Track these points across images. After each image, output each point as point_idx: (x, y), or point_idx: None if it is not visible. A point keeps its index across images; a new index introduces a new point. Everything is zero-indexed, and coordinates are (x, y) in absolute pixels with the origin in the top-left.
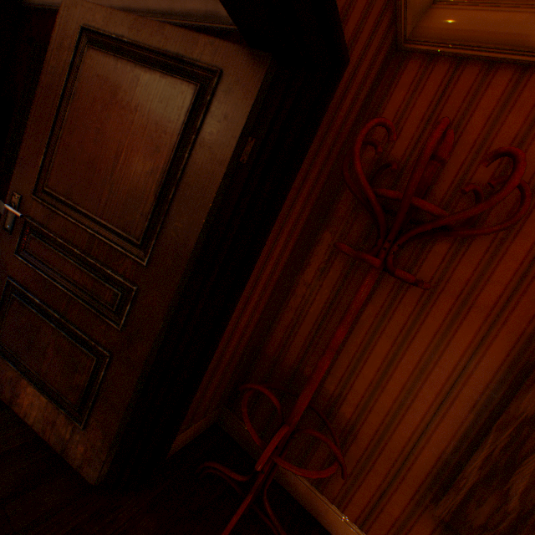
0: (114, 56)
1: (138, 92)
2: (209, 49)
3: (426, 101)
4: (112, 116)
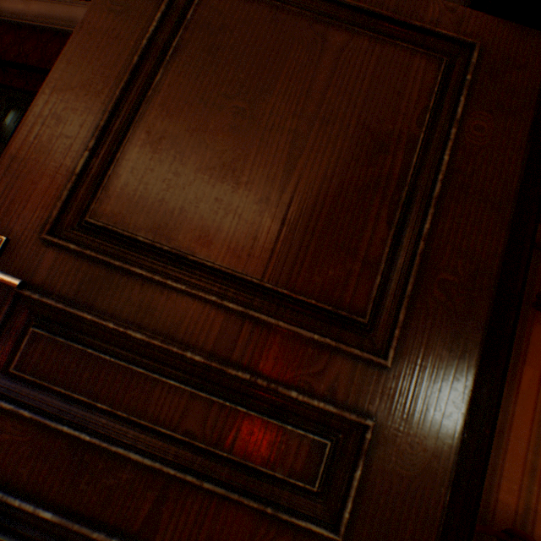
0: (267, 2)
1: (326, 58)
2: (447, 17)
3: None
4: (272, 90)
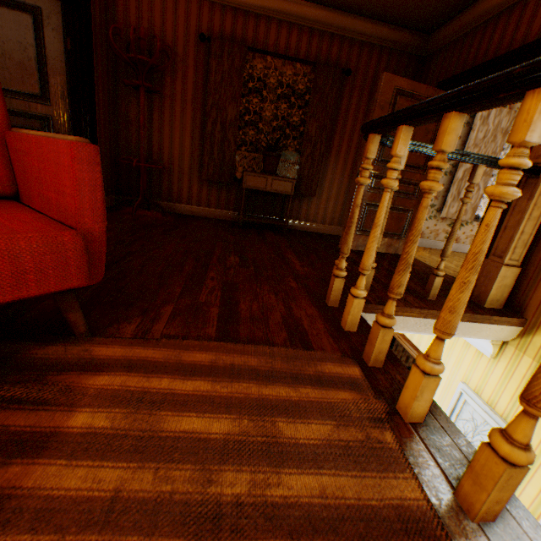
0: None
1: None
2: None
3: (135, 7)
4: None
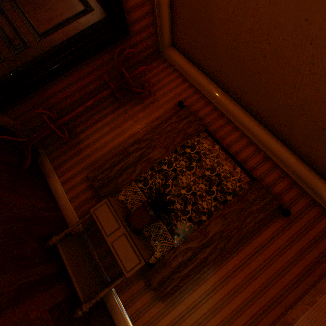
0: None
1: None
2: (94, 3)
3: (159, 70)
4: None
